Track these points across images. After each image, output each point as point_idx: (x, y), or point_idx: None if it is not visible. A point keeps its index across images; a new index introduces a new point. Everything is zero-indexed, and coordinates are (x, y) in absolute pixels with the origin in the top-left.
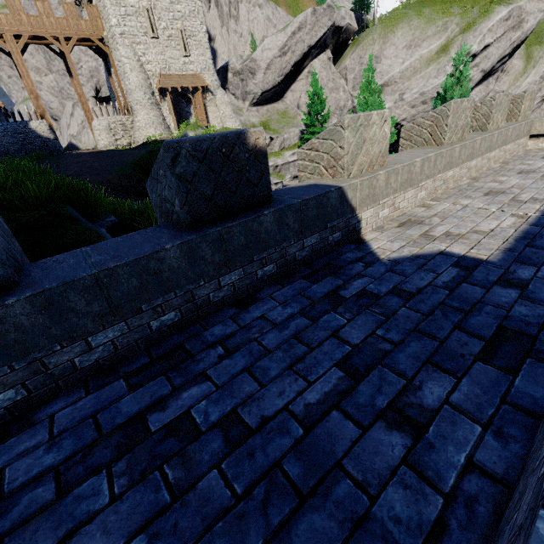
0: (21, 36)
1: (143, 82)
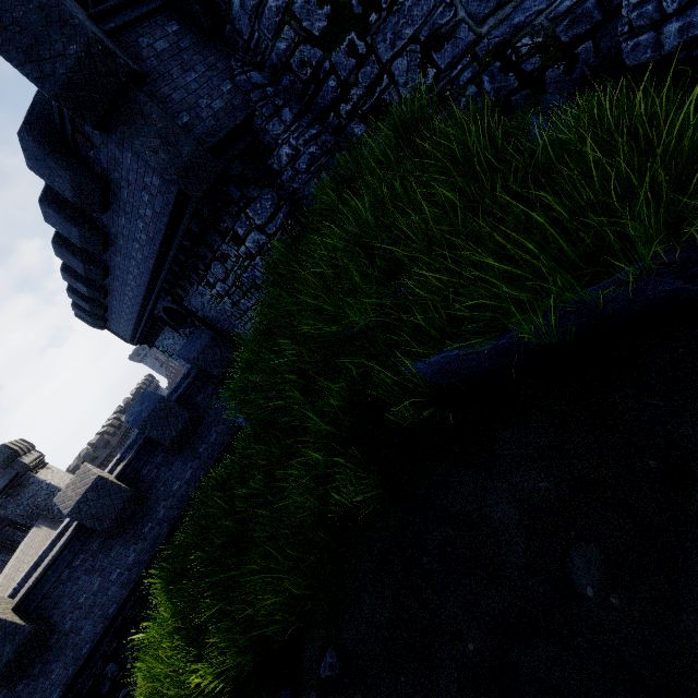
0: None
1: None
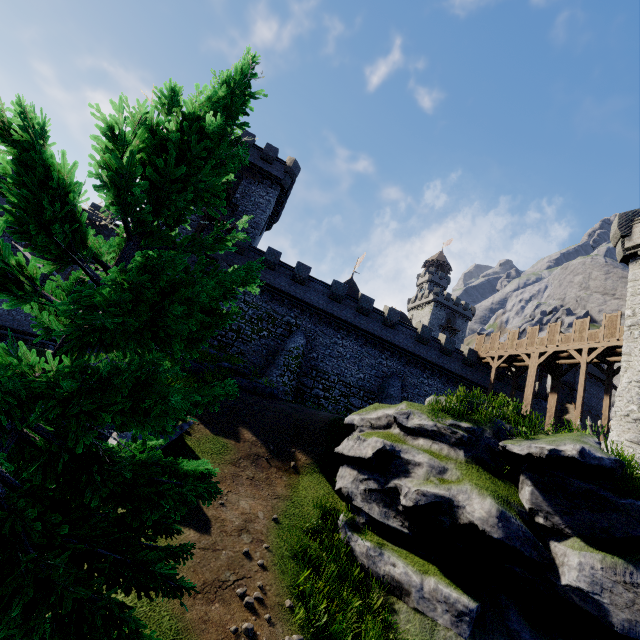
0: (559, 355)
1: (635, 386)
